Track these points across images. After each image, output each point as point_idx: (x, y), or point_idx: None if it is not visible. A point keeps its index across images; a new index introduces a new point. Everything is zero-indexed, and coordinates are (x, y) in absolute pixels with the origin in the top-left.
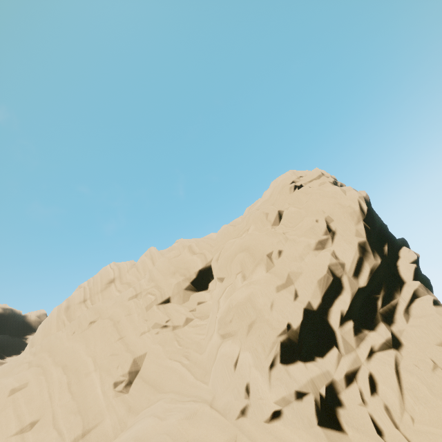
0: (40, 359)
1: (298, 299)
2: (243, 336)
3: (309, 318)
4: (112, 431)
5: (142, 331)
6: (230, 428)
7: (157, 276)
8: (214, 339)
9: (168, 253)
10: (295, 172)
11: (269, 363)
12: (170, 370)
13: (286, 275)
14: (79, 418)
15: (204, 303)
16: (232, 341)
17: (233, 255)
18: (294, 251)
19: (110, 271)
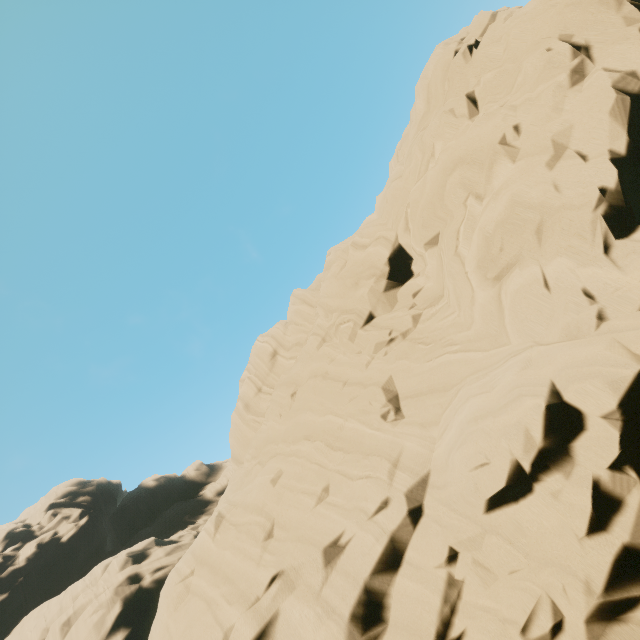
0: (268, 453)
1: (589, 158)
2: (535, 250)
3: (622, 170)
4: (422, 449)
5: (365, 362)
6: (596, 339)
7: (335, 303)
8: (480, 298)
9: (329, 272)
10: (448, 41)
11: (601, 248)
12: (440, 367)
13: (550, 143)
14: (374, 458)
15: (421, 291)
16: (519, 269)
17: (439, 190)
18: (540, 110)
19: (264, 346)
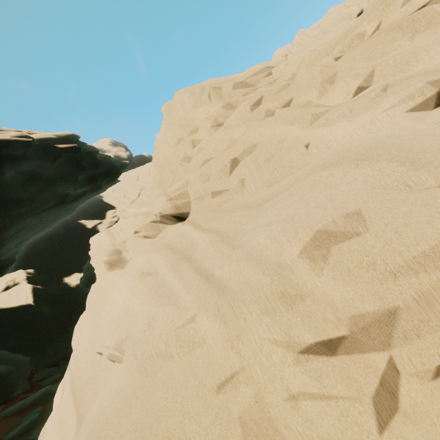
0: None
1: None
2: None
3: None
4: None
5: None
6: None
7: (329, 29)
8: None
9: (329, 17)
10: None
11: None
12: None
13: None
14: None
15: None
16: None
17: None
18: None
19: (282, 51)
